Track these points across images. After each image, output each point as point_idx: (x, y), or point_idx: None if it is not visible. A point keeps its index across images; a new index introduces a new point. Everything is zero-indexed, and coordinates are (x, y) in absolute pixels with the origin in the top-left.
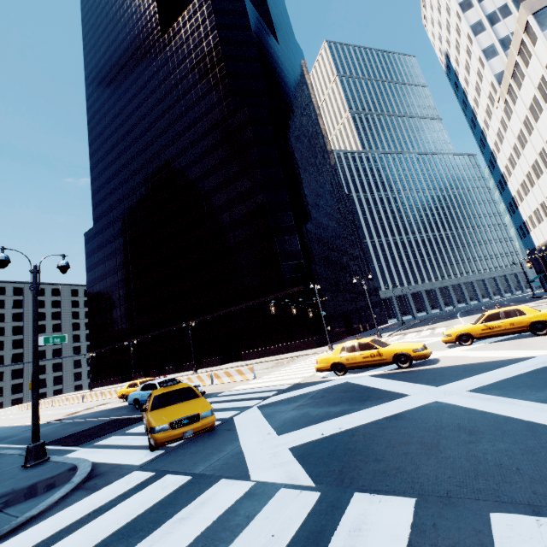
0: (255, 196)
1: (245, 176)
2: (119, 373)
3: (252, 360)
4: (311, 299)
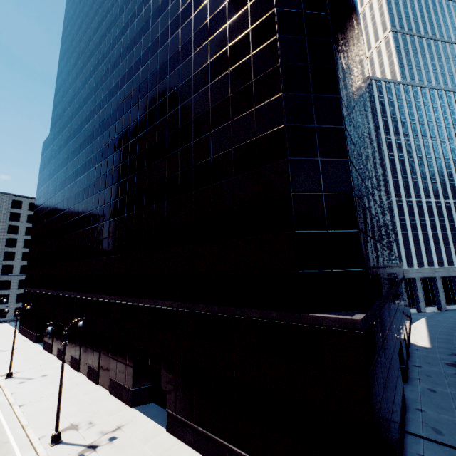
0: (253, 51)
1: (236, 11)
2: (36, 329)
3: (182, 450)
4: (373, 355)
